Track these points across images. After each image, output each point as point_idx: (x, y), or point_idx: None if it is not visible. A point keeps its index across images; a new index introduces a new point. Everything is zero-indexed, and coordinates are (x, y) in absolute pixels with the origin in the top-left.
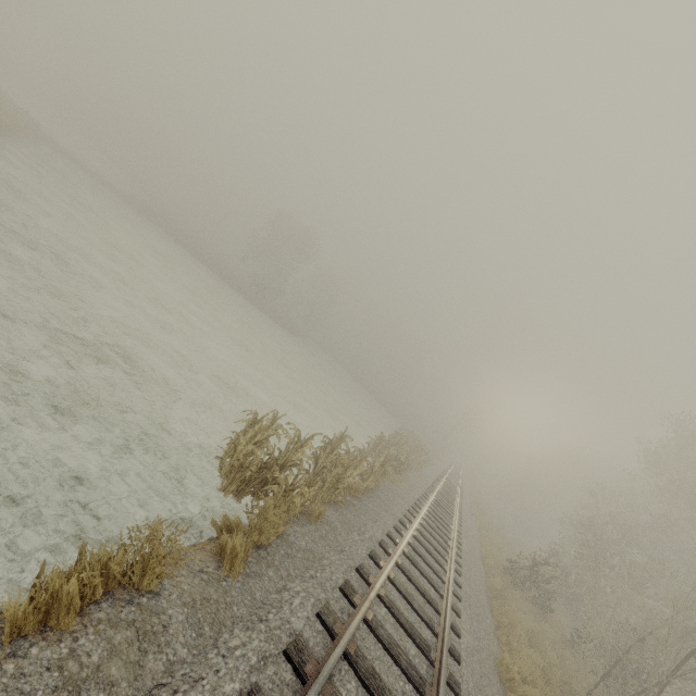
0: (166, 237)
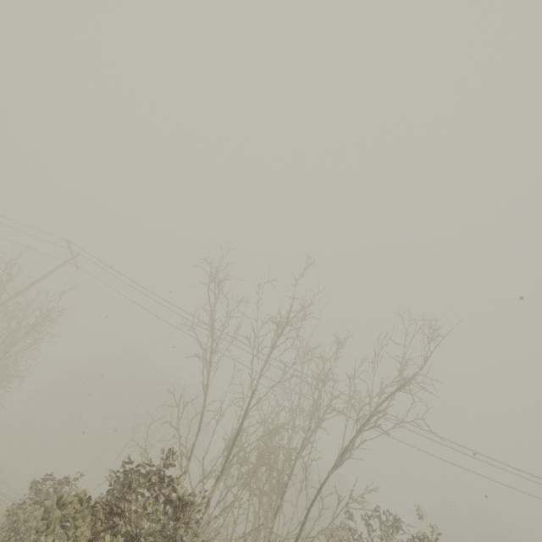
0: None
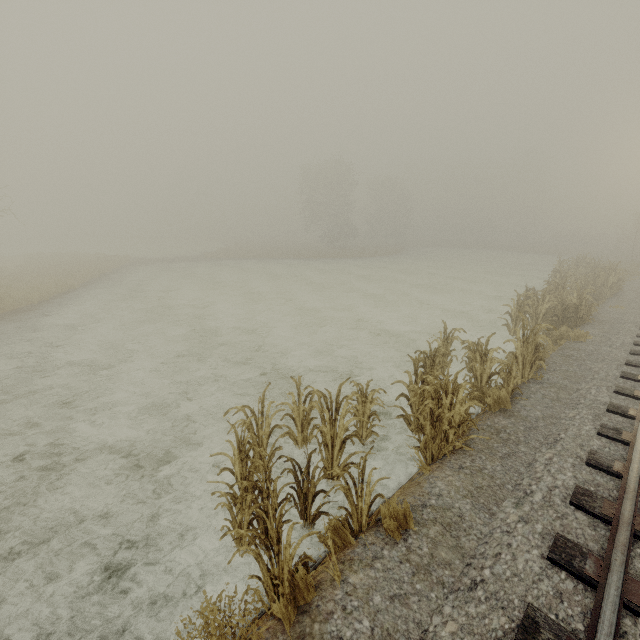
0: (239, 262)
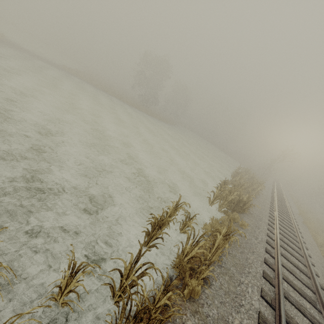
0: (83, 82)
